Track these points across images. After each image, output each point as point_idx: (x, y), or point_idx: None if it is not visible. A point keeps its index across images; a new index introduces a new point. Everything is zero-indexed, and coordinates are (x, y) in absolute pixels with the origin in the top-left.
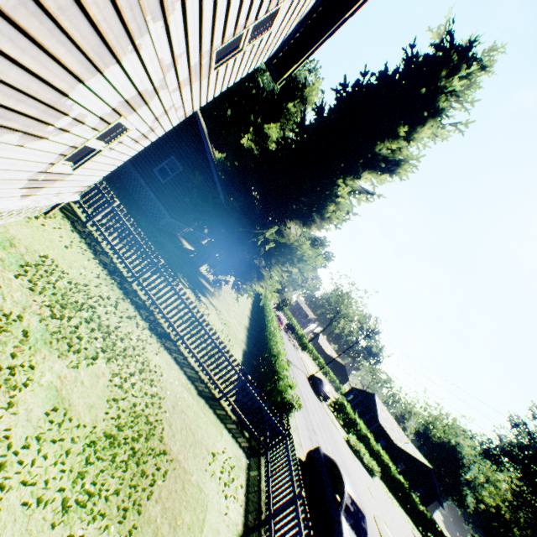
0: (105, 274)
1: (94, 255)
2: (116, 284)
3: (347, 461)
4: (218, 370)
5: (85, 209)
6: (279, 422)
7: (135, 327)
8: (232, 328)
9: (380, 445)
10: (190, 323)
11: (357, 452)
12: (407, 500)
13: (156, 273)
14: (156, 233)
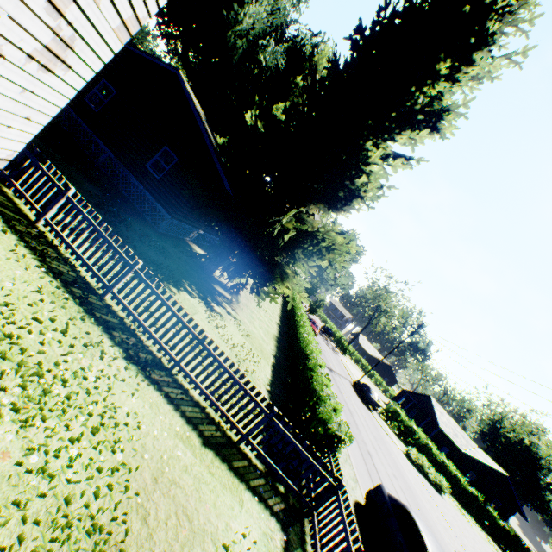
0: (54, 287)
1: (40, 262)
2: (71, 298)
3: (412, 483)
4: (232, 403)
5: (32, 204)
6: (325, 469)
7: (98, 358)
8: (257, 340)
9: (443, 452)
10: (187, 342)
11: (420, 467)
12: (483, 515)
13: (134, 280)
14: (155, 237)
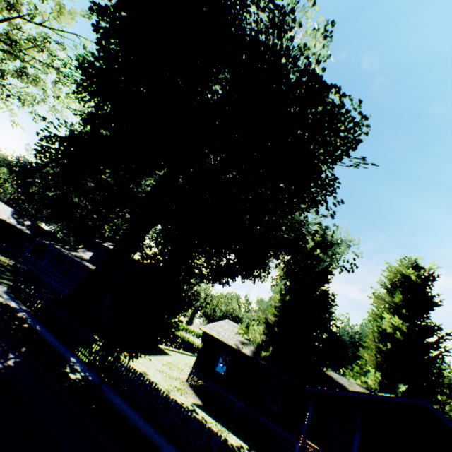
0: None
1: None
2: None
3: None
4: None
5: None
6: None
7: None
8: None
9: None
10: None
11: None
12: None
13: None
14: None
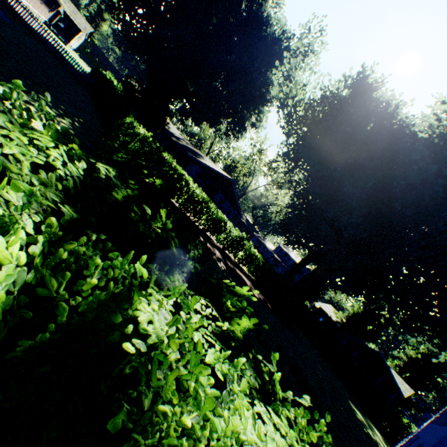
0: None
1: None
2: None
3: None
4: None
5: None
6: None
7: None
8: None
9: None
10: None
11: None
12: None
13: None
14: None
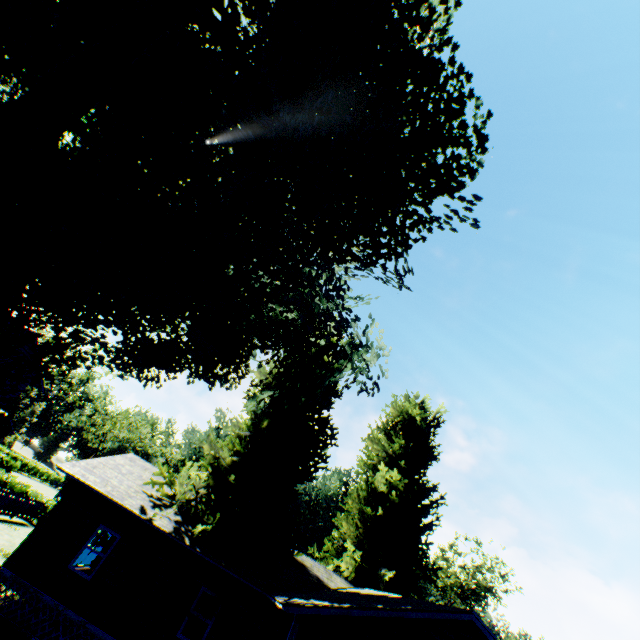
0: None
1: None
2: None
3: None
4: None
5: None
6: None
7: None
8: None
9: None
10: None
11: None
12: None
13: None
14: None
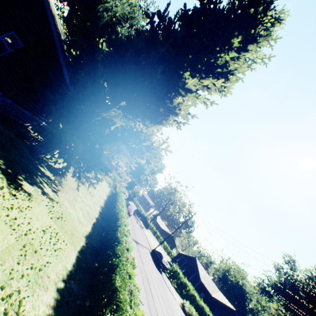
0: None
1: None
2: None
3: None
4: None
5: None
6: None
7: None
8: (72, 221)
9: (201, 297)
10: None
11: None
12: None
13: None
14: None
